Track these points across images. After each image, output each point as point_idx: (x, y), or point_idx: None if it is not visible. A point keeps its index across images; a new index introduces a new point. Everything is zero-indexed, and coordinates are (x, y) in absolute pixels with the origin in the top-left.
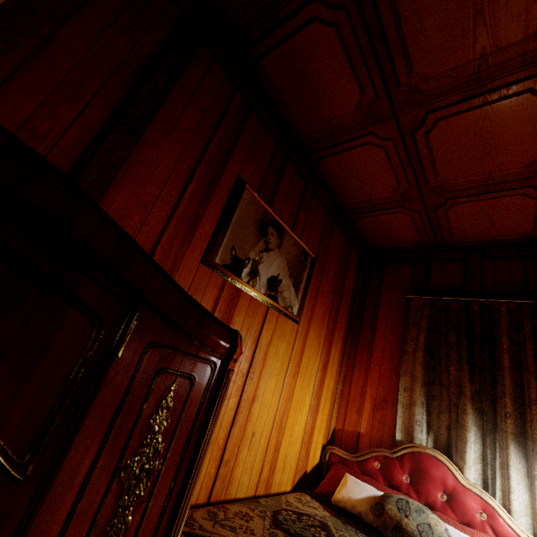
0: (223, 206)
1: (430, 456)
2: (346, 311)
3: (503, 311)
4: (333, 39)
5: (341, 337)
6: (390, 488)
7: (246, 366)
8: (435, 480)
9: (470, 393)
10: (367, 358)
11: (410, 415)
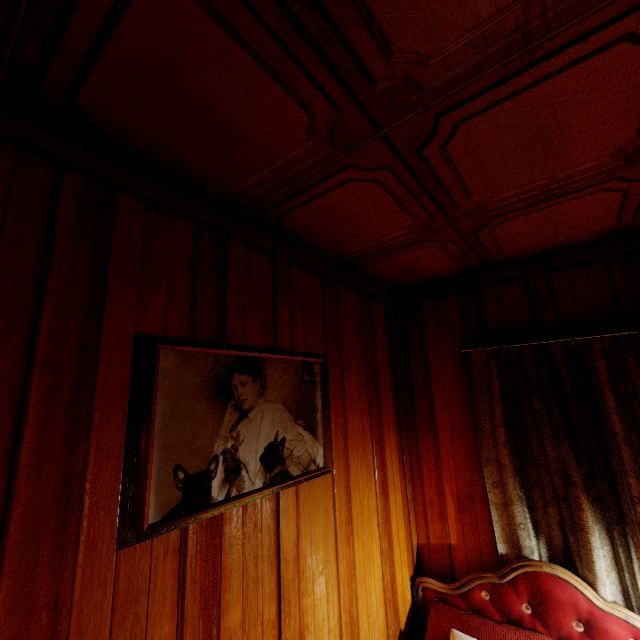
0: (126, 414)
1: (549, 575)
2: (390, 390)
3: (596, 352)
4: (202, 23)
5: (392, 430)
6: (511, 630)
7: (272, 609)
8: (563, 606)
9: (580, 479)
10: (432, 443)
11: (510, 519)
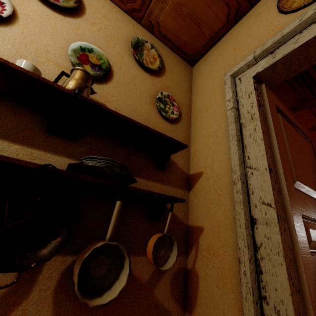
0: None
1: None
2: None
3: None
4: (307, 112)
5: None
6: None
7: None
8: None
9: None
10: None
11: None
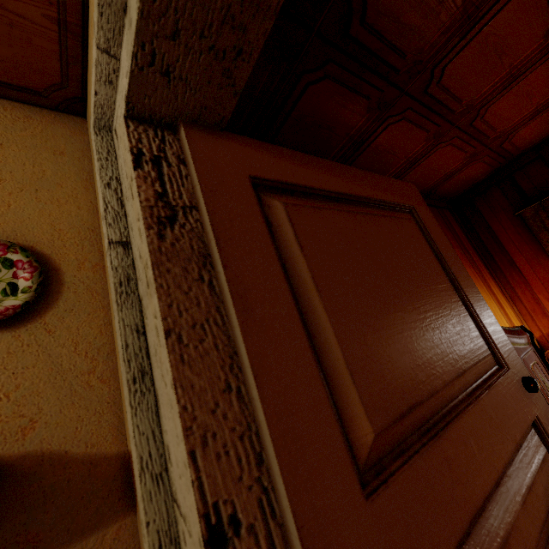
0: None
1: None
2: (476, 256)
3: None
4: (403, 124)
5: (488, 276)
6: None
7: None
8: None
9: None
10: (518, 276)
11: None
